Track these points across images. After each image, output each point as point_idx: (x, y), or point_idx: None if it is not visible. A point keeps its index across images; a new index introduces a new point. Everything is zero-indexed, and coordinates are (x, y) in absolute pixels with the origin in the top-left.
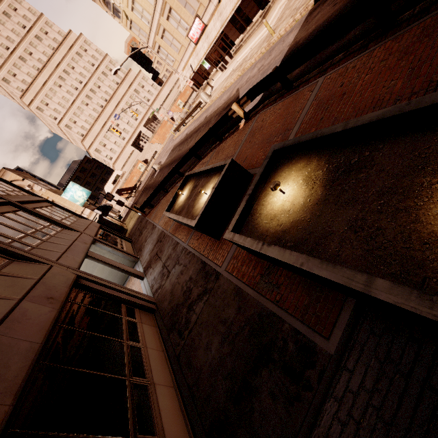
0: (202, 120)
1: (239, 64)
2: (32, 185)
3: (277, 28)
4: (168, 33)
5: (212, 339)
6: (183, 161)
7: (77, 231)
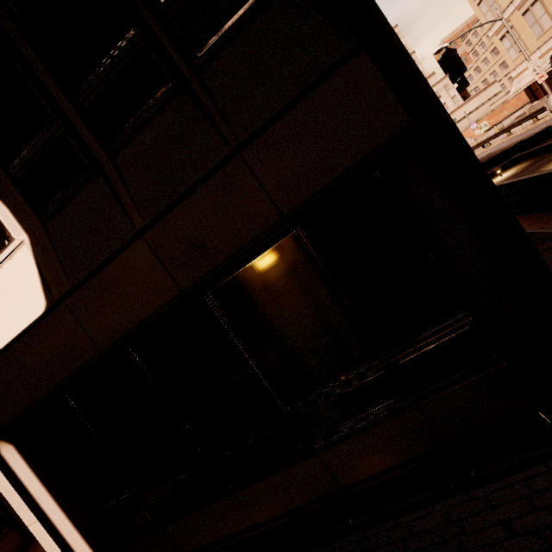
0: (534, 131)
1: None
2: None
3: None
4: (540, 6)
5: None
6: (493, 160)
7: None
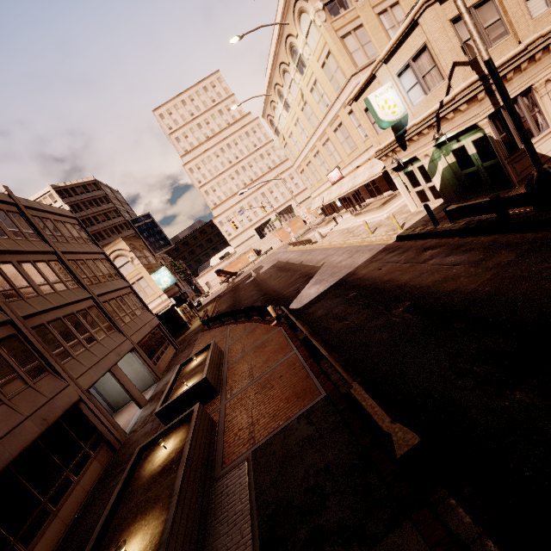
0: (300, 260)
1: (353, 228)
2: (134, 258)
3: (379, 228)
4: (313, 165)
5: (101, 509)
6: (239, 311)
7: (125, 336)
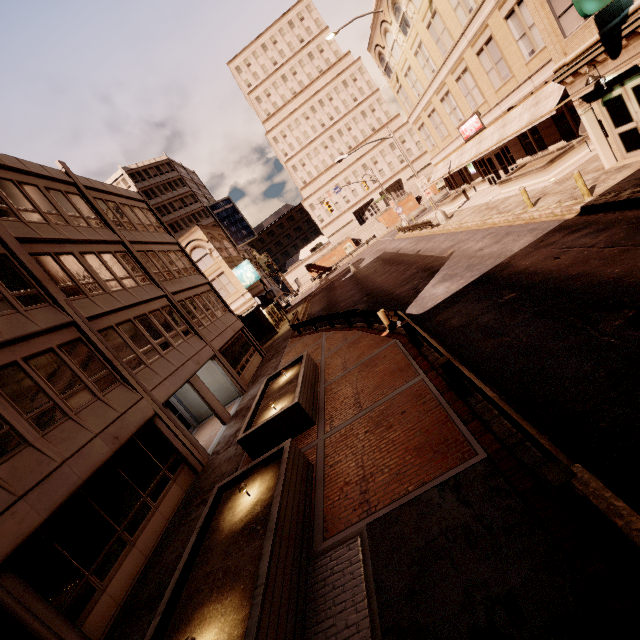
0: (415, 250)
1: (496, 202)
2: (213, 249)
3: (545, 197)
4: (437, 115)
5: (180, 547)
6: (336, 315)
7: (204, 341)
